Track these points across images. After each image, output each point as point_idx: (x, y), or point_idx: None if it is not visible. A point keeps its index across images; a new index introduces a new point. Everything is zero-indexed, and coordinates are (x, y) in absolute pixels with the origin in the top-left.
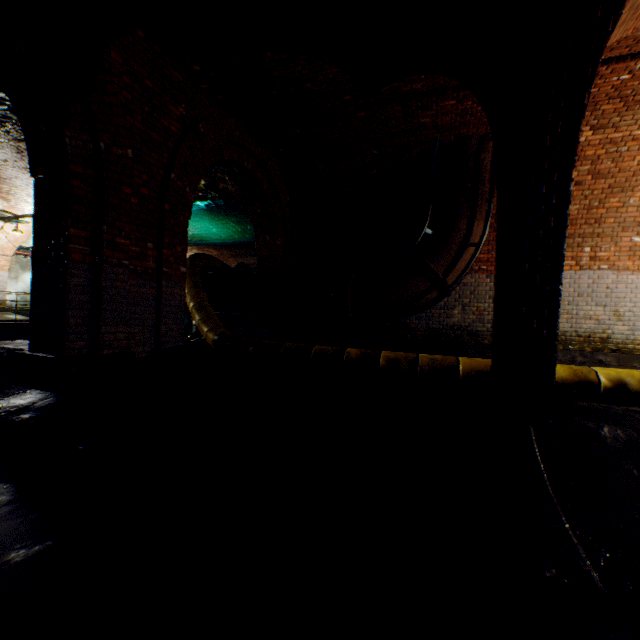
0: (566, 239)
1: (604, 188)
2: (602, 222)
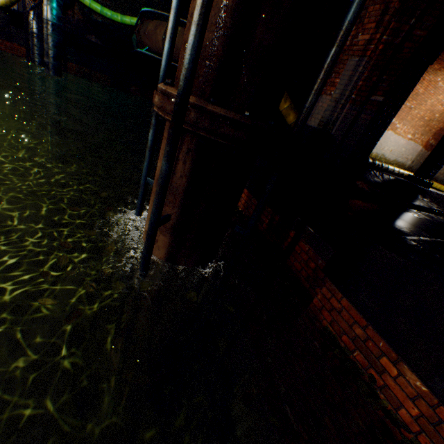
0: None
1: None
2: None
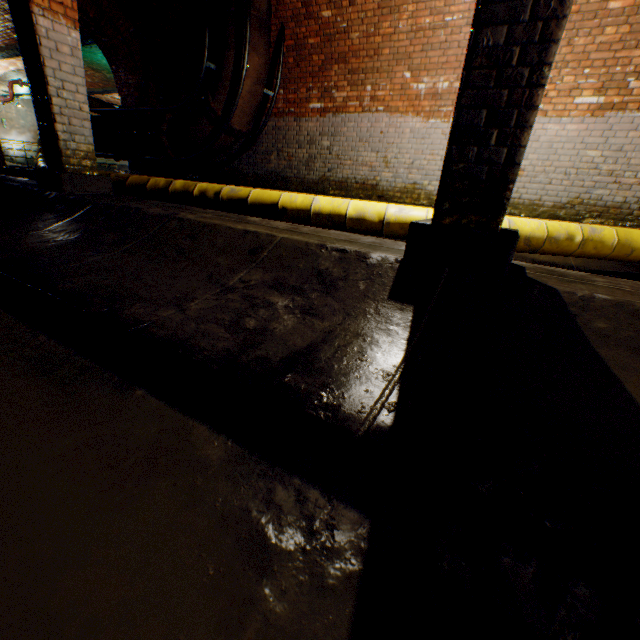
0: (353, 76)
1: (375, 9)
2: (381, 54)
